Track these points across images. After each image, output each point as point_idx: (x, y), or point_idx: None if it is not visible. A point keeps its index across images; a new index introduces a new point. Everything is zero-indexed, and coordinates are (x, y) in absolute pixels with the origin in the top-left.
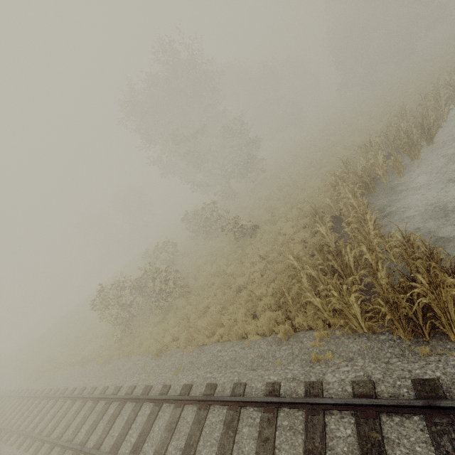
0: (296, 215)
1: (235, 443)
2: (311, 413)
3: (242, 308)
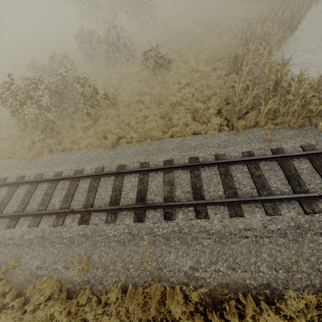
0: (204, 60)
1: (235, 182)
2: (283, 161)
3: (187, 116)
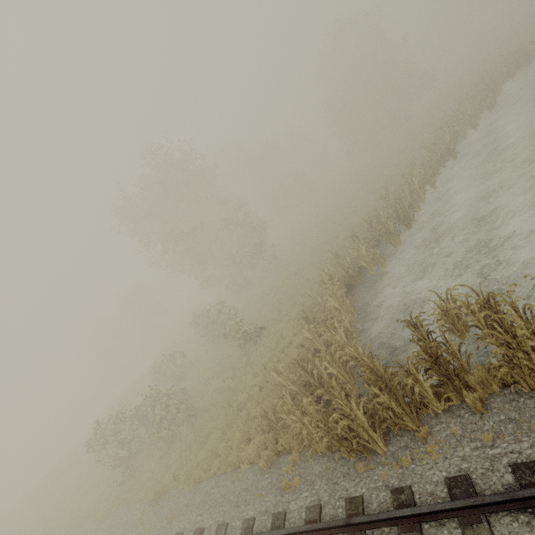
0: (297, 313)
1: None
2: None
3: (238, 433)
